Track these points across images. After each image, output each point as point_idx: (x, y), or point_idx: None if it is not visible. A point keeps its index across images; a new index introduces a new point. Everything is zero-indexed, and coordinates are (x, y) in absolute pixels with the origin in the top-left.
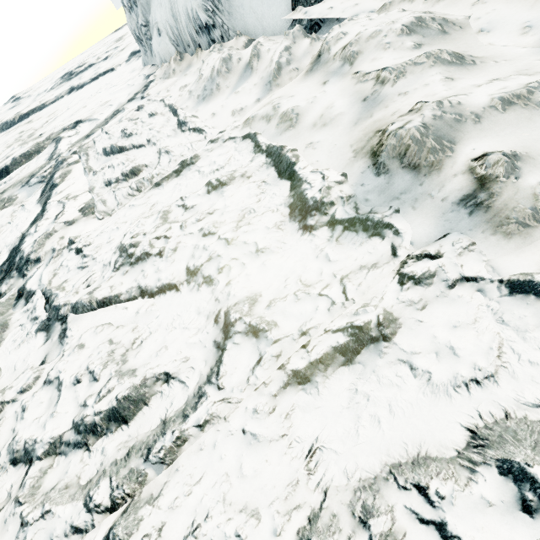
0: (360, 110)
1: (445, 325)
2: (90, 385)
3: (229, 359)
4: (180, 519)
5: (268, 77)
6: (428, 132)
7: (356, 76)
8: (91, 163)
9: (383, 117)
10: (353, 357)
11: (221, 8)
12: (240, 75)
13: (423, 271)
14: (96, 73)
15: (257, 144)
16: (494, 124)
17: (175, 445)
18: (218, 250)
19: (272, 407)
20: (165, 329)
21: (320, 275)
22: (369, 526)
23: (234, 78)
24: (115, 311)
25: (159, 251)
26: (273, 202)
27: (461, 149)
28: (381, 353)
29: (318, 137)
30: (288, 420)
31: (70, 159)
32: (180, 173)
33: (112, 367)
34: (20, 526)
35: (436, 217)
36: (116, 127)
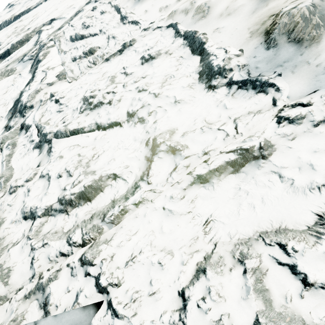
0: (258, 2)
1: (307, 150)
2: (67, 178)
3: (155, 167)
4: (124, 252)
5: None
6: (315, 10)
7: None
8: (62, 46)
9: (276, 5)
10: (239, 168)
11: None
12: None
13: (296, 114)
14: None
15: (177, 31)
16: None
17: (120, 214)
18: (148, 100)
19: (183, 195)
20: (113, 149)
21: (219, 117)
22: (245, 264)
23: None
24: (81, 138)
25: (109, 101)
26: (187, 70)
27: None
28: (259, 166)
29: (223, 24)
30: (192, 204)
31: (48, 44)
32: (122, 52)
33: (80, 169)
34: (31, 250)
35: (310, 78)
36: (78, 22)
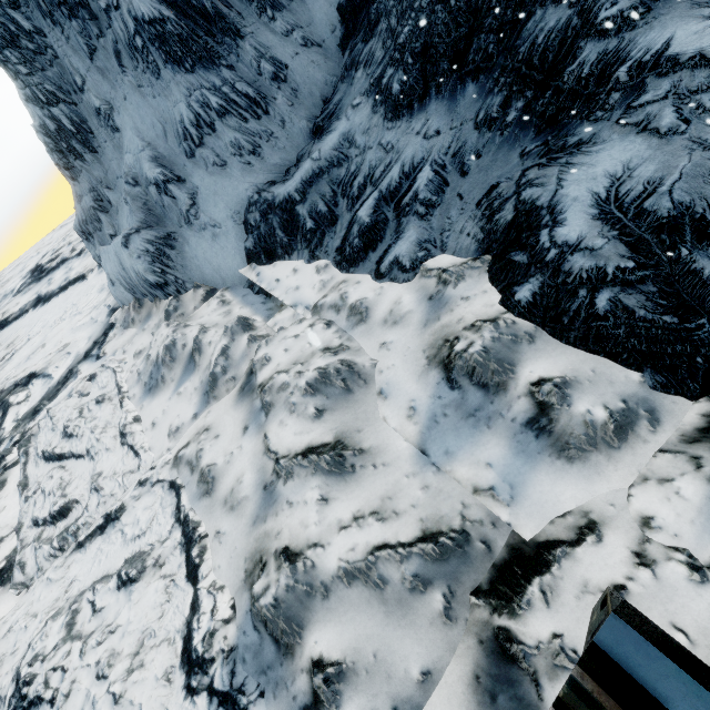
0: (260, 503)
1: None
2: None
3: None
4: None
5: (206, 384)
6: (278, 611)
7: (265, 441)
8: (30, 468)
9: (271, 532)
10: None
11: (172, 264)
12: (185, 366)
13: None
14: (66, 280)
15: (178, 507)
16: (340, 601)
17: None
18: None
19: None
20: None
21: None
22: None
23: (179, 368)
24: None
25: (50, 698)
26: (174, 622)
27: (307, 637)
28: None
29: (225, 526)
30: None
31: (9, 457)
32: (104, 530)
33: None
34: None
35: None
36: (63, 411)
